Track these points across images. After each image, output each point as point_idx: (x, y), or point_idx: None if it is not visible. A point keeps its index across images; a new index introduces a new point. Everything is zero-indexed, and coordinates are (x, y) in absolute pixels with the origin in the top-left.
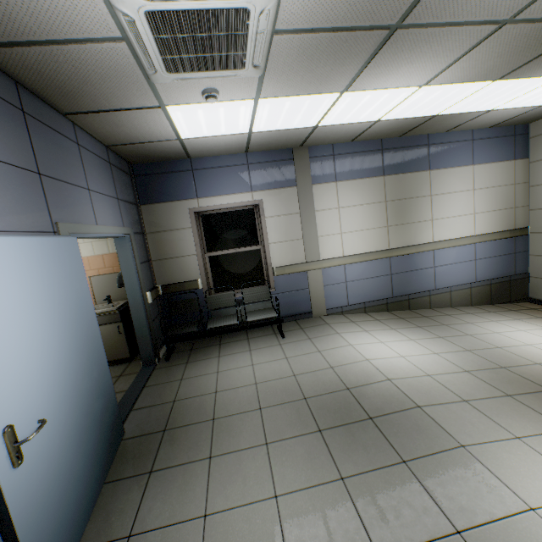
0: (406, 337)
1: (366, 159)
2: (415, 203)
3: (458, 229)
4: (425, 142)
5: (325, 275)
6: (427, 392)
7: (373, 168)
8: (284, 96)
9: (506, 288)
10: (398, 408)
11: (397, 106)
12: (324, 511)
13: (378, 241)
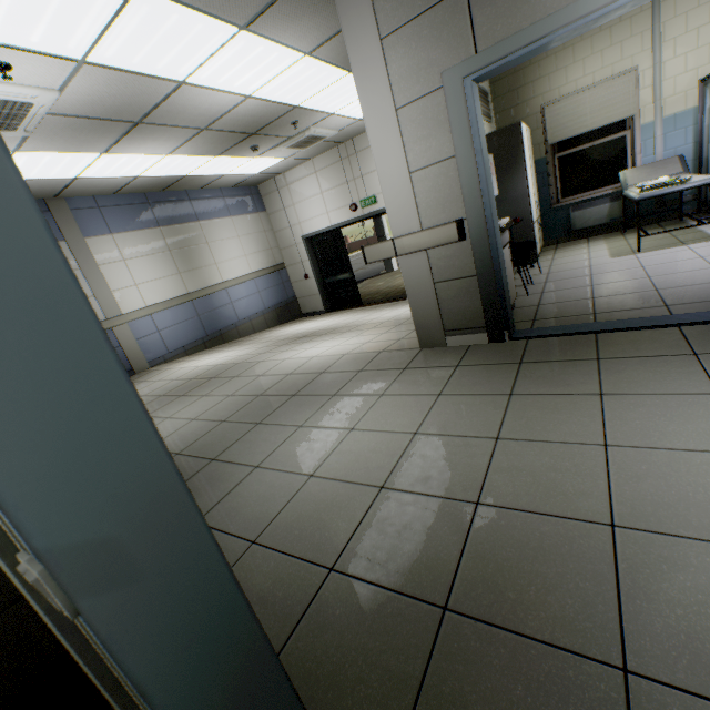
0: (226, 352)
1: (136, 212)
2: (197, 250)
3: (239, 269)
4: (187, 197)
5: (135, 329)
6: (243, 359)
7: (146, 220)
8: (46, 152)
9: (287, 310)
10: (228, 369)
11: (152, 167)
12: (200, 404)
13: (177, 288)
